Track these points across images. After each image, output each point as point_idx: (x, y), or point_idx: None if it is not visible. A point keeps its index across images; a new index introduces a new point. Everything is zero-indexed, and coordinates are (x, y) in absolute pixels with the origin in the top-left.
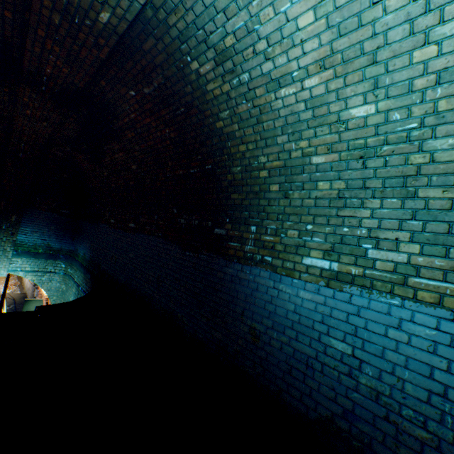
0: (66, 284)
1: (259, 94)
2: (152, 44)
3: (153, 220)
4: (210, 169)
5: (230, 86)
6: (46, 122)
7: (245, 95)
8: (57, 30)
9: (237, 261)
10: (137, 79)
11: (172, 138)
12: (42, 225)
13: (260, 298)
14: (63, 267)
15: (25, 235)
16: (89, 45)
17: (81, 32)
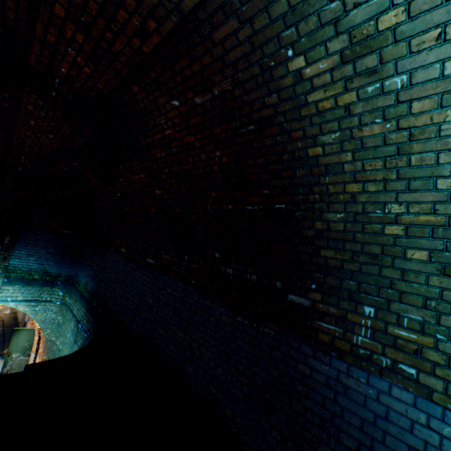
0: (63, 316)
1: (419, 110)
2: (230, 30)
3: (182, 260)
4: (282, 209)
5: (356, 95)
6: (52, 134)
7: (385, 110)
8: (85, 6)
9: (336, 355)
10: (188, 84)
11: (222, 163)
12: (39, 247)
13: (397, 436)
14: (60, 294)
15: (19, 259)
16: (129, 30)
17: (121, 9)
